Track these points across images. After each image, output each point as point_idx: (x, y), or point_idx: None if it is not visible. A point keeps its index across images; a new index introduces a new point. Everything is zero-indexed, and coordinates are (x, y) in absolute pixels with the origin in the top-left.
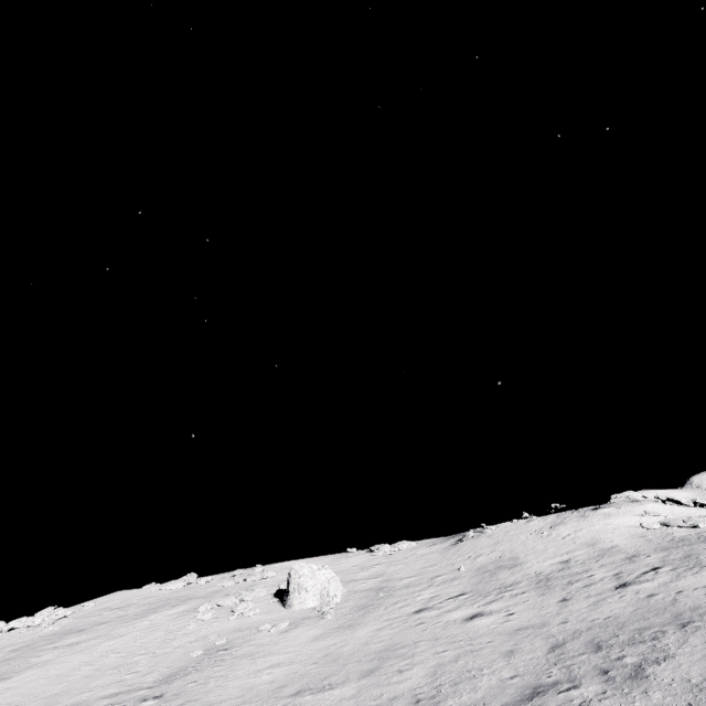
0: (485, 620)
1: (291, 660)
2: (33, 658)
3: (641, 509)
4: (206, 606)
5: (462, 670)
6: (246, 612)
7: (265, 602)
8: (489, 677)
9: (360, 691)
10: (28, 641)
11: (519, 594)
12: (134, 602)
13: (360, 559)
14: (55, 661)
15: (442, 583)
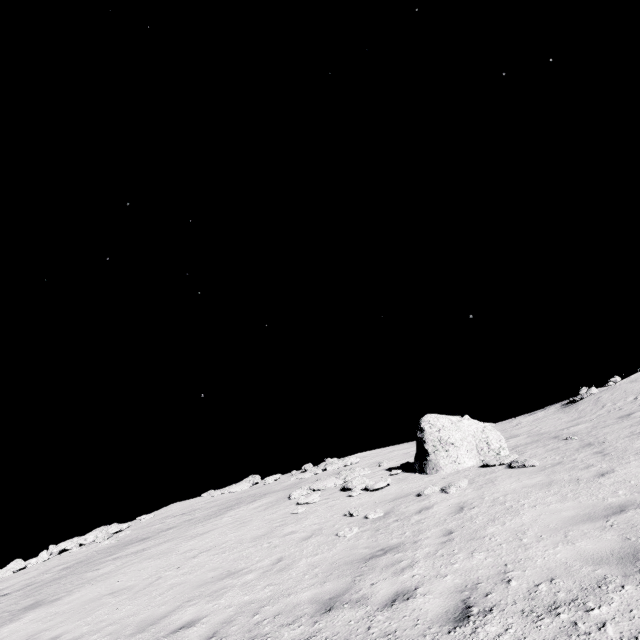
0: None
1: (604, 505)
2: (89, 572)
3: None
4: (300, 491)
5: None
6: (373, 484)
7: (383, 476)
8: None
9: None
10: (81, 557)
11: None
12: (197, 507)
13: None
14: (119, 571)
15: None
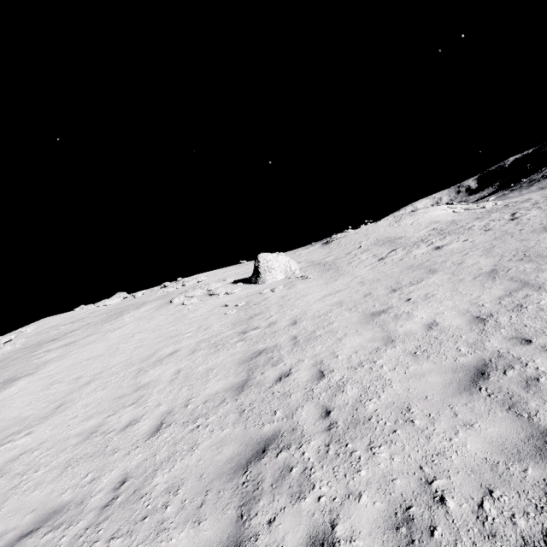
0: (453, 245)
1: (335, 291)
2: (33, 360)
3: (441, 208)
4: (179, 299)
5: (510, 250)
6: (231, 291)
7: (232, 287)
8: (543, 244)
9: (453, 274)
10: None
11: (442, 239)
12: (83, 317)
13: None
14: (71, 353)
15: (362, 252)
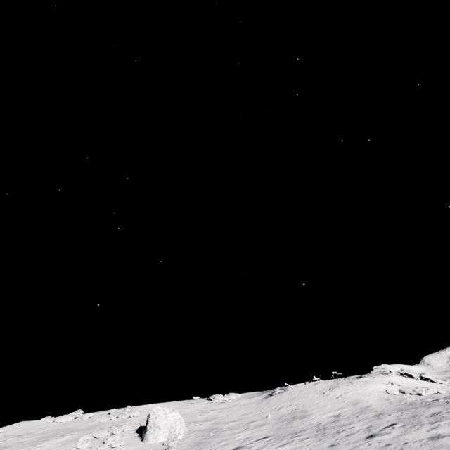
0: None
1: None
2: None
3: (387, 379)
4: (85, 437)
5: None
6: (113, 444)
7: (128, 436)
8: None
9: None
10: None
11: (304, 438)
12: (32, 431)
13: (201, 405)
14: None
15: (255, 427)
